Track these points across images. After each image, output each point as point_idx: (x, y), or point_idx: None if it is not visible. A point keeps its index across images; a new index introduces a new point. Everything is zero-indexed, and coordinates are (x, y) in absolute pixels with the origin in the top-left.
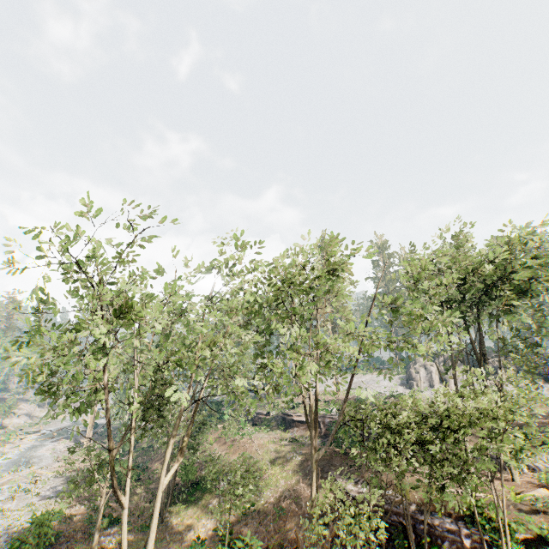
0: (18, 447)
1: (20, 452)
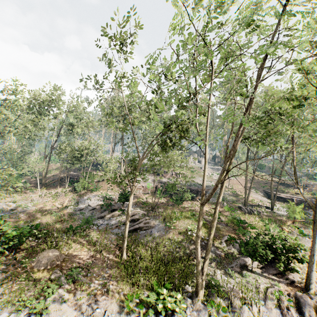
0: None
1: None
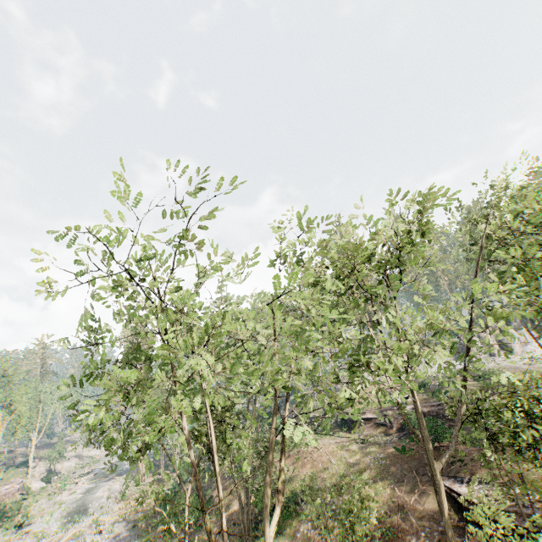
0: (74, 493)
1: (77, 498)
